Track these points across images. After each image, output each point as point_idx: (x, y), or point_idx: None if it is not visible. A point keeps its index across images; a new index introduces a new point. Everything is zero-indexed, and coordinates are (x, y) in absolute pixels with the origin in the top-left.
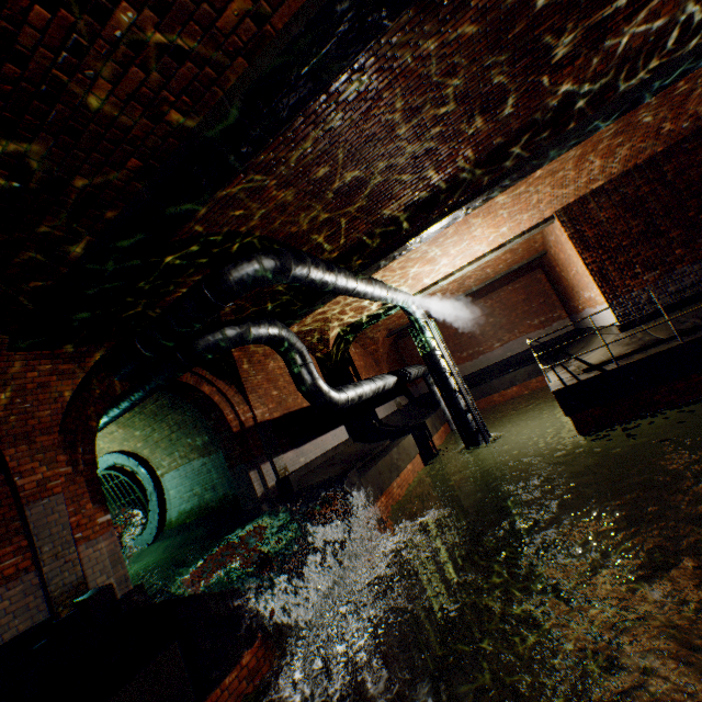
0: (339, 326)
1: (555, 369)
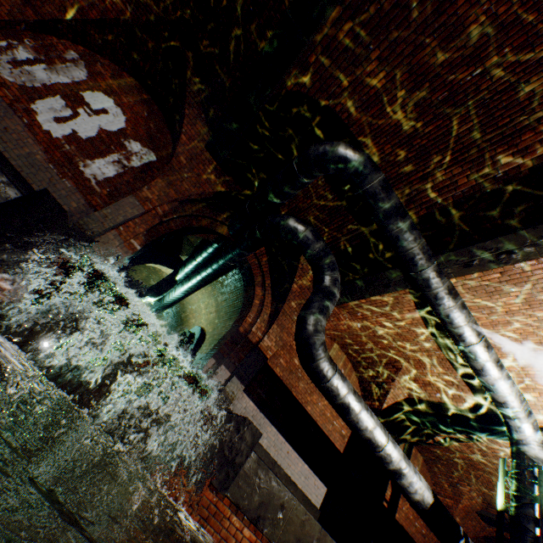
0: (408, 389)
1: None
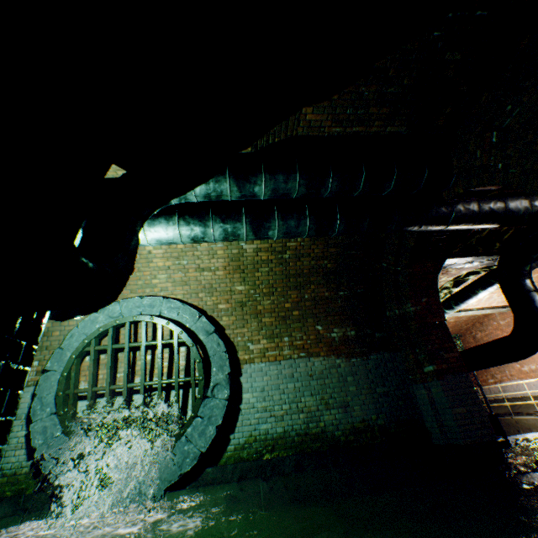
0: None
1: (520, 416)
